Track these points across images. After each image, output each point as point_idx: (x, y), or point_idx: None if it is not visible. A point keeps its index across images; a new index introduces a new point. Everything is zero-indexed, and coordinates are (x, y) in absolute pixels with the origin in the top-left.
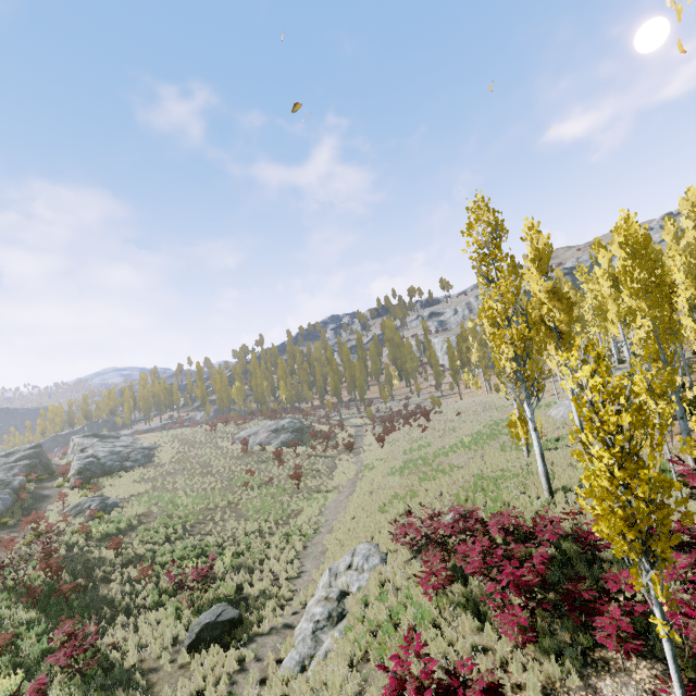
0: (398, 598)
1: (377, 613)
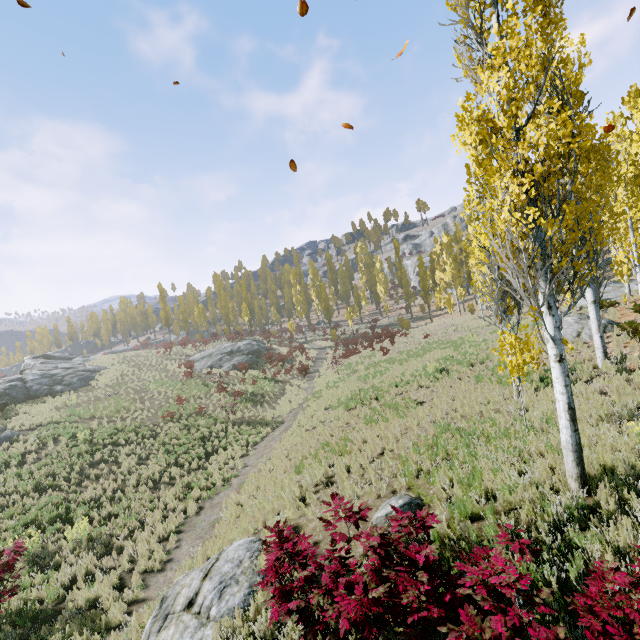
0: None
1: None
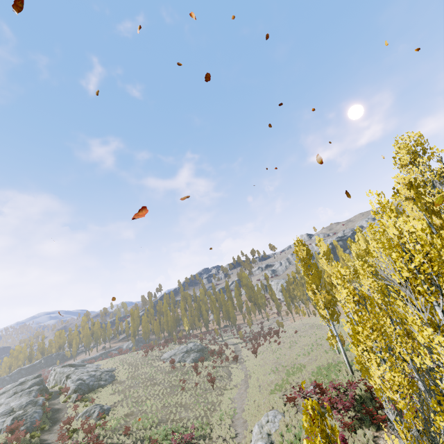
0: (296, 429)
1: (289, 437)
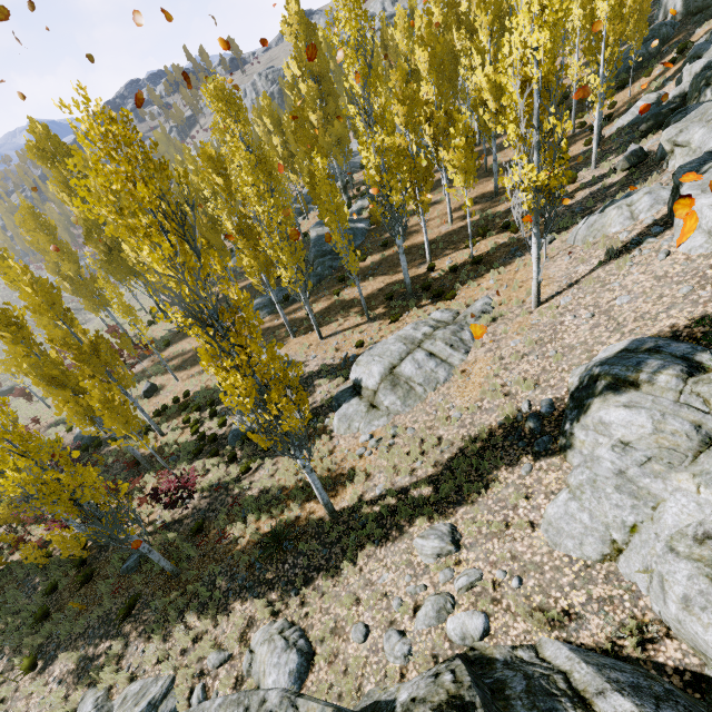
0: None
1: None
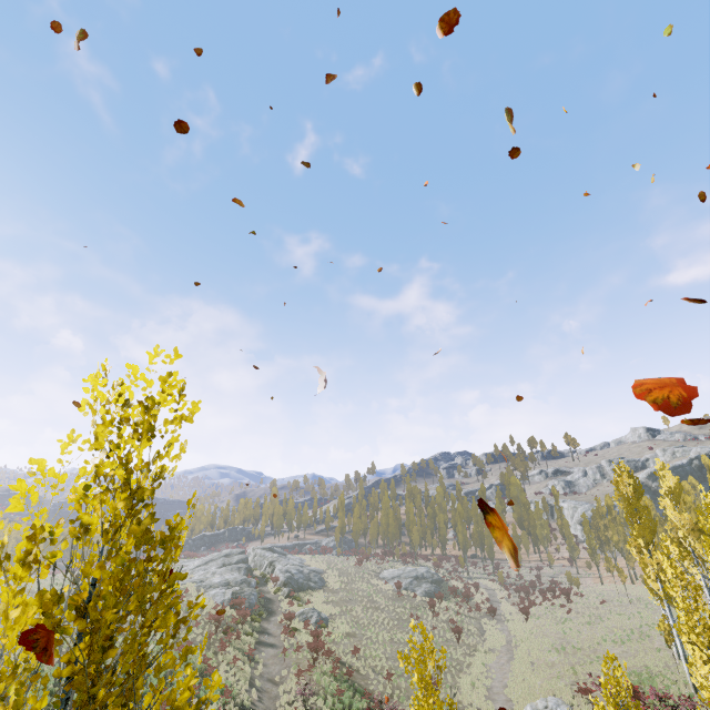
0: None
1: None
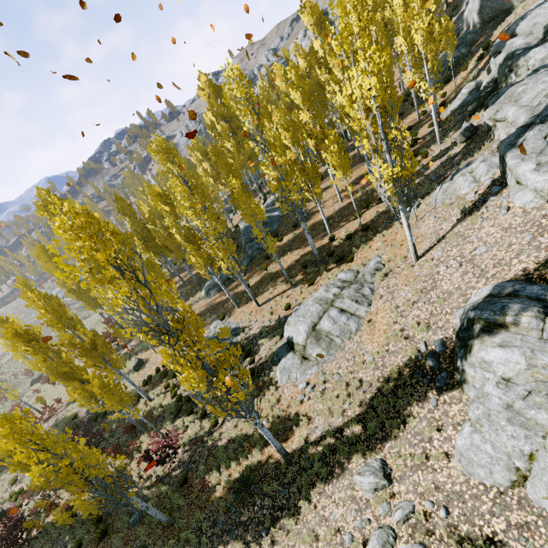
0: None
1: None
